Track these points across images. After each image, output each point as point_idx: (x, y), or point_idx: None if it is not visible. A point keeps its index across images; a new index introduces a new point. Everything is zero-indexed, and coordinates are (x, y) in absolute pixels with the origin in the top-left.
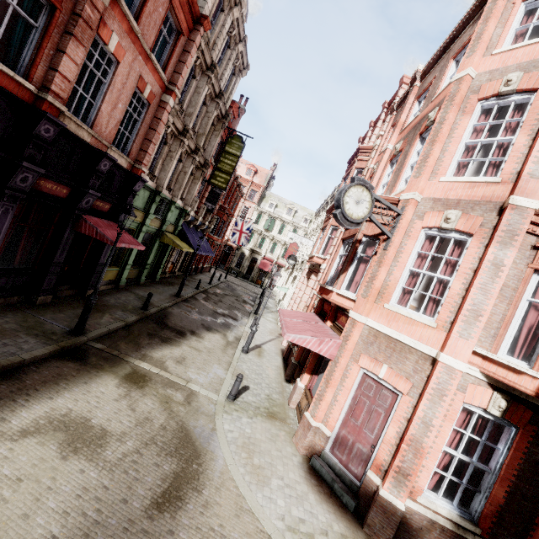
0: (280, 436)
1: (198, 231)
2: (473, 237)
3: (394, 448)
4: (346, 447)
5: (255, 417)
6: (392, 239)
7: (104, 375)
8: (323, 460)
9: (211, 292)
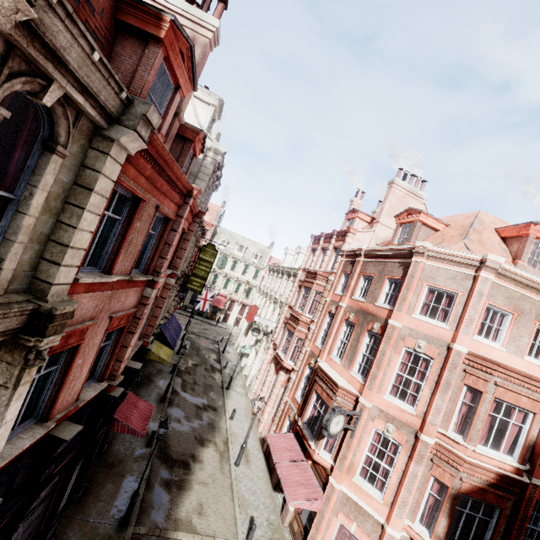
0: None
1: None
2: (402, 447)
3: None
4: None
5: None
6: (355, 432)
7: None
8: None
9: (183, 369)
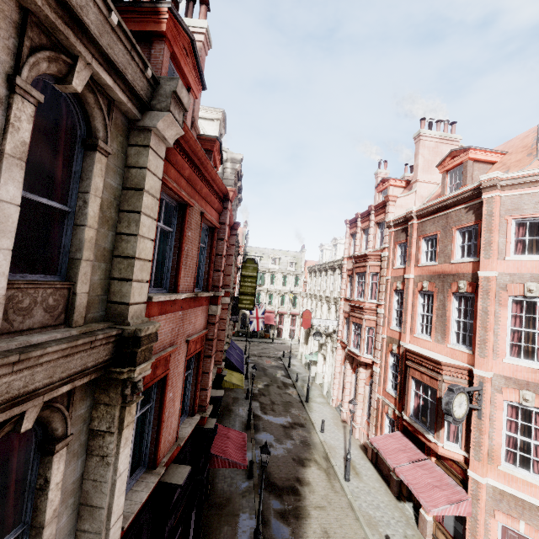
0: None
1: None
2: None
3: None
4: None
5: None
6: (482, 411)
7: None
8: None
9: (257, 392)
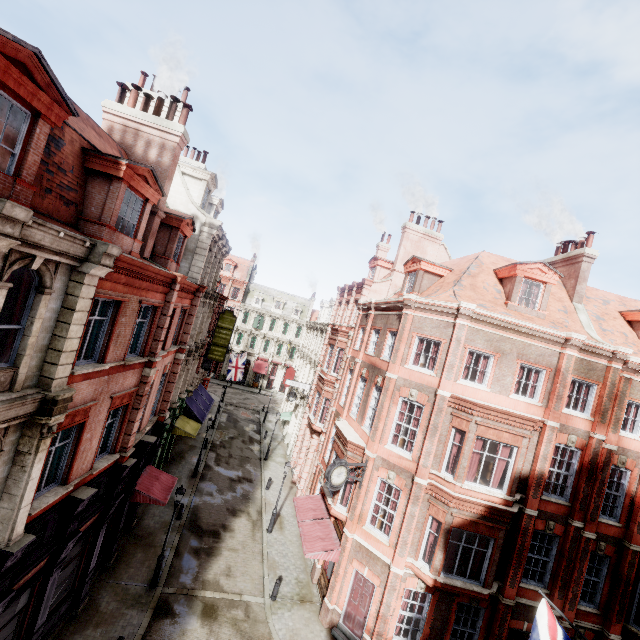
0: (311, 618)
1: None
2: (402, 492)
3: (375, 619)
4: (351, 619)
5: (292, 608)
6: (362, 483)
7: (190, 619)
8: (339, 629)
9: (218, 443)
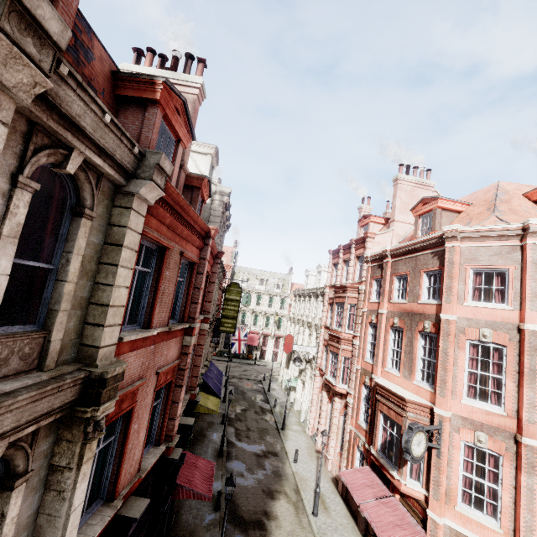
0: None
1: None
2: (503, 458)
3: None
4: None
5: None
6: (441, 450)
7: None
8: None
9: (233, 417)
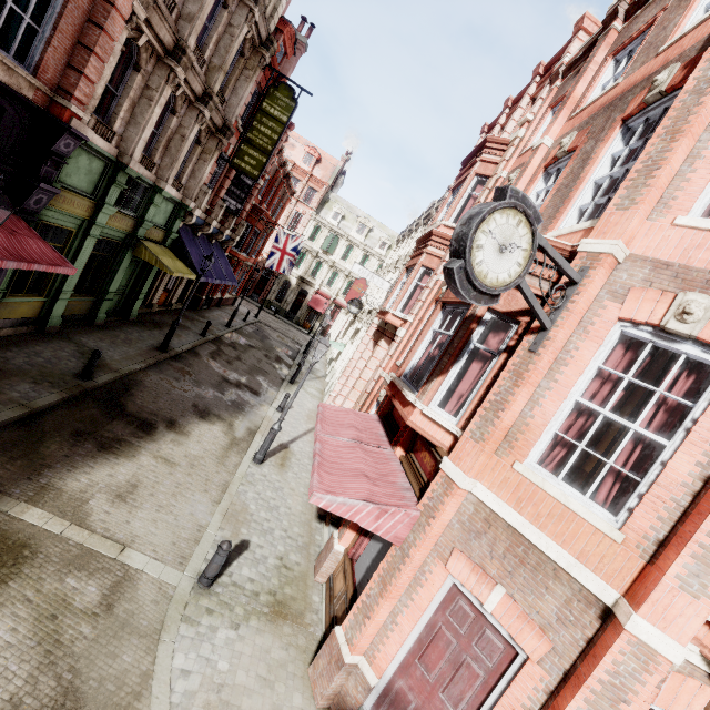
0: (286, 665)
1: (212, 242)
2: None
3: None
4: None
5: (245, 622)
6: (550, 333)
7: None
8: None
9: (227, 342)
